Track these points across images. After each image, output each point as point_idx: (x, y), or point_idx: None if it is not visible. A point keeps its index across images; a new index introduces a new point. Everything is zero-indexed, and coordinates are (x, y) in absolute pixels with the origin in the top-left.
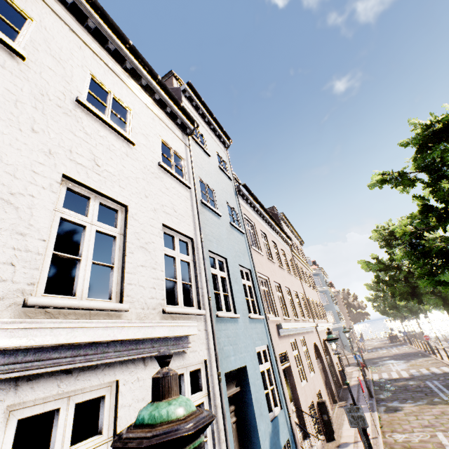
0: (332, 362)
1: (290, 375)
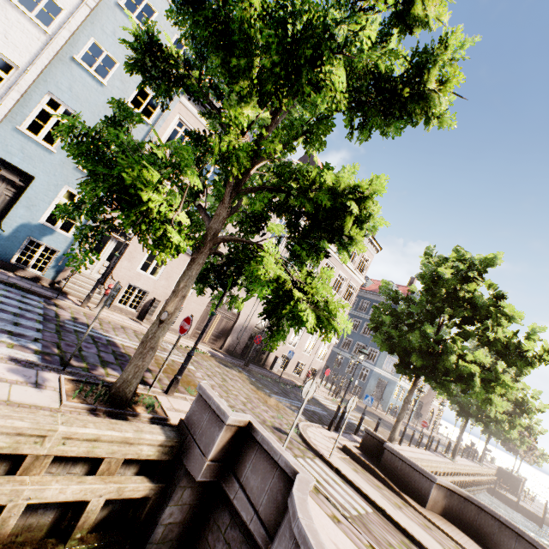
0: None
1: (125, 251)
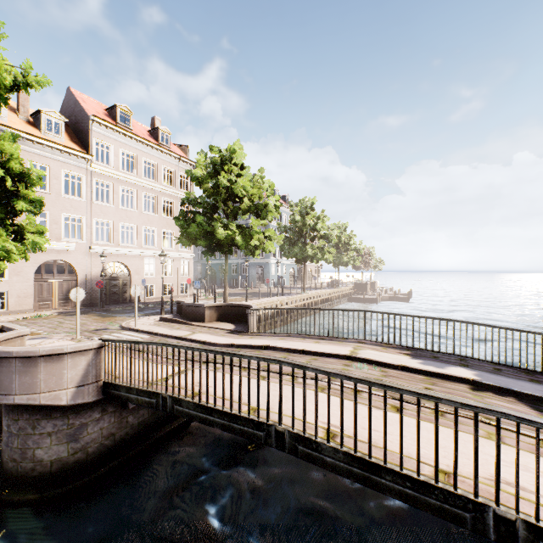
0: (130, 282)
1: None
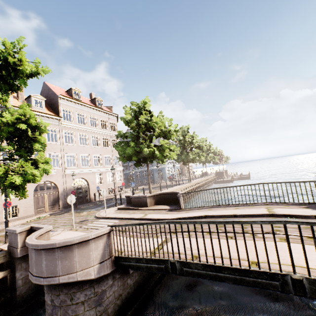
0: (89, 189)
1: None
